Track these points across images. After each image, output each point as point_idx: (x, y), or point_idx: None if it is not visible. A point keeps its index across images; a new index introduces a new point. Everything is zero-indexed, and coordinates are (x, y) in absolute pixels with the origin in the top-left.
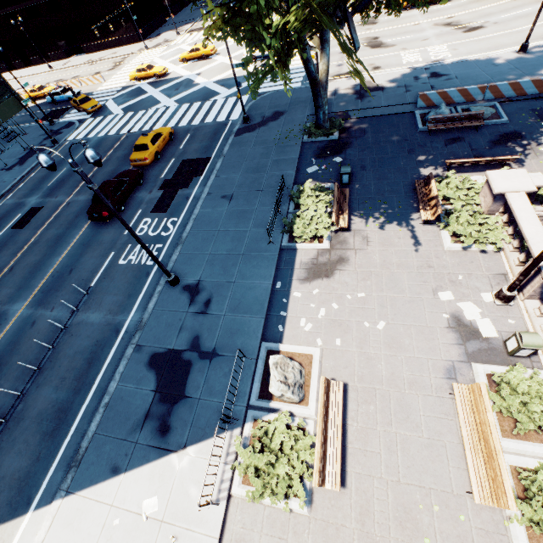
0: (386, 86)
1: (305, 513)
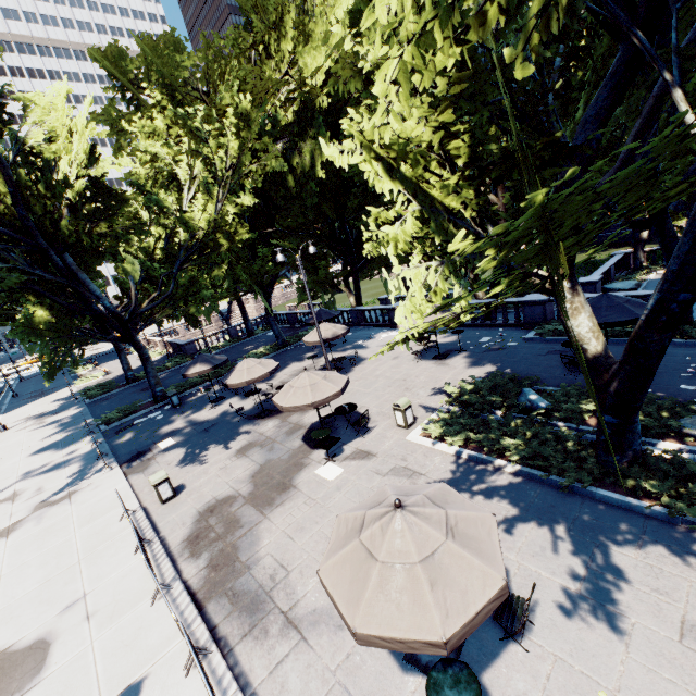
0: (106, 351)
1: (103, 378)
